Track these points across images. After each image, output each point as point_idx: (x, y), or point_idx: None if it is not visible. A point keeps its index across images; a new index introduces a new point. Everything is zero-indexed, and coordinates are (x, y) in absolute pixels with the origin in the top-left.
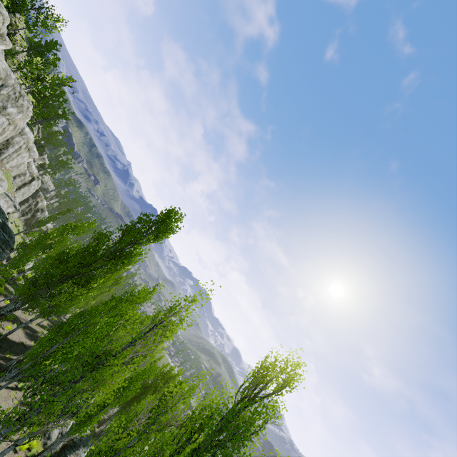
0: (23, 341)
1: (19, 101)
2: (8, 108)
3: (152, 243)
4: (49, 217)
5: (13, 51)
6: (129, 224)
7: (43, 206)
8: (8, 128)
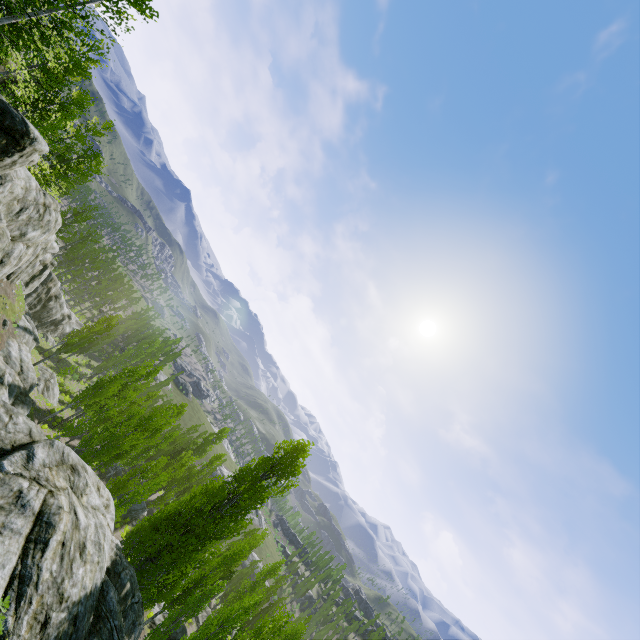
0: None
1: (44, 217)
2: (29, 233)
3: (276, 496)
4: (82, 338)
5: (4, 78)
6: (246, 472)
7: (58, 292)
8: (25, 253)
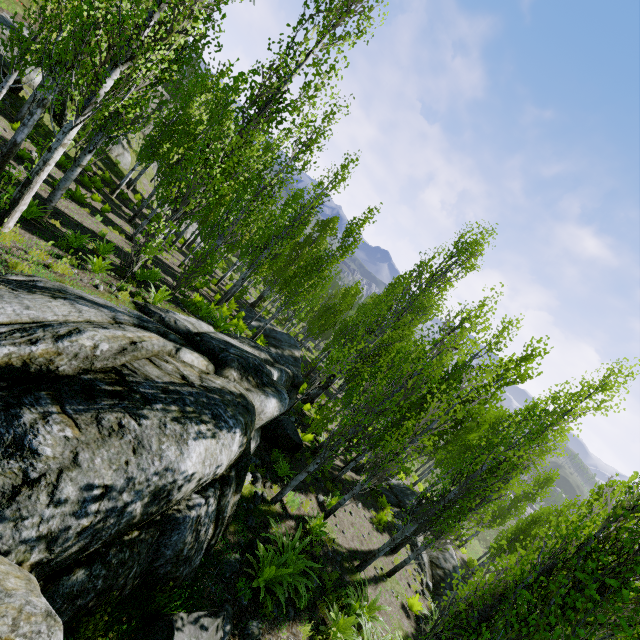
0: (102, 232)
1: None
2: None
3: None
4: None
5: None
6: None
7: None
8: None
